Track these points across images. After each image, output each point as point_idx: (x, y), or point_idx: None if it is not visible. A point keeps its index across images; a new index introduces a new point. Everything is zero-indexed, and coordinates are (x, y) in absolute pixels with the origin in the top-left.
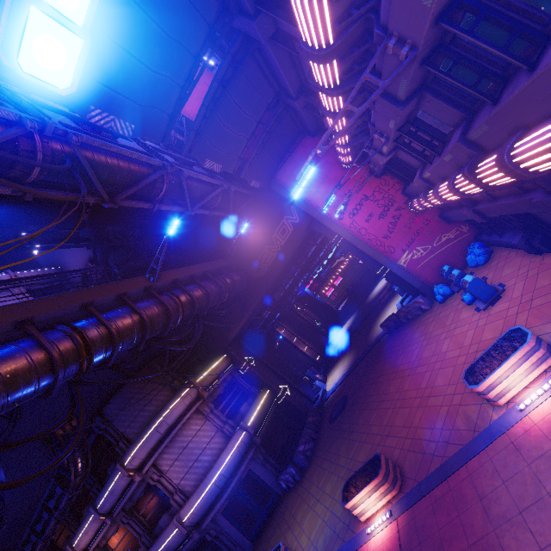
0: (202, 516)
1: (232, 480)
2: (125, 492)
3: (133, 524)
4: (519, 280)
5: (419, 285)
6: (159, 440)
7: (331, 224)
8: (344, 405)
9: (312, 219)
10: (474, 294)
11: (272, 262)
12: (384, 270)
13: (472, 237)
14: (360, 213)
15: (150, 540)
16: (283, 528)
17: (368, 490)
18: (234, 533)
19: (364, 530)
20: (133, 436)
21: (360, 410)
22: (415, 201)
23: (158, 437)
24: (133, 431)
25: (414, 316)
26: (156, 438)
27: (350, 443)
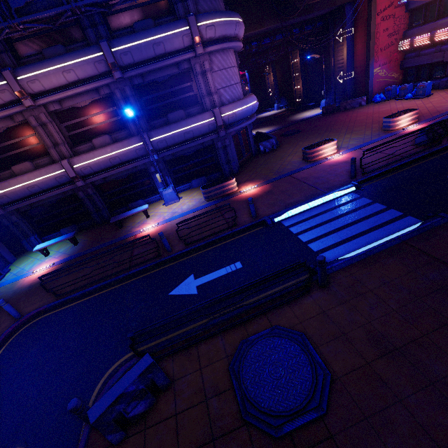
0: (234, 122)
1: (252, 117)
2: (161, 57)
3: (133, 102)
4: (440, 93)
5: (370, 90)
6: (229, 36)
7: (374, 12)
8: (300, 130)
9: (350, 2)
10: (426, 89)
11: (312, 3)
12: (349, 75)
13: (399, 84)
14: (386, 22)
15: (147, 126)
16: (284, 156)
17: (410, 114)
18: (234, 153)
19: (398, 130)
20: (201, 9)
21: (328, 127)
22: (421, 36)
23: (232, 32)
24: (202, 4)
25: (351, 107)
26: (232, 30)
27: (335, 131)
